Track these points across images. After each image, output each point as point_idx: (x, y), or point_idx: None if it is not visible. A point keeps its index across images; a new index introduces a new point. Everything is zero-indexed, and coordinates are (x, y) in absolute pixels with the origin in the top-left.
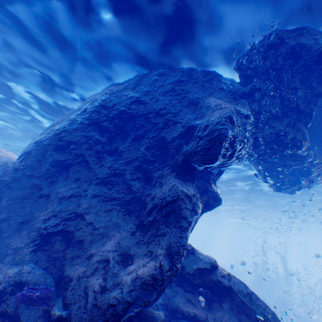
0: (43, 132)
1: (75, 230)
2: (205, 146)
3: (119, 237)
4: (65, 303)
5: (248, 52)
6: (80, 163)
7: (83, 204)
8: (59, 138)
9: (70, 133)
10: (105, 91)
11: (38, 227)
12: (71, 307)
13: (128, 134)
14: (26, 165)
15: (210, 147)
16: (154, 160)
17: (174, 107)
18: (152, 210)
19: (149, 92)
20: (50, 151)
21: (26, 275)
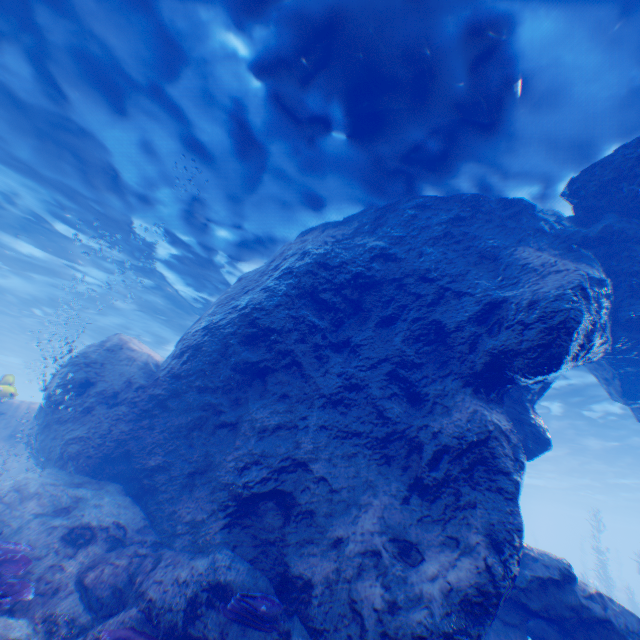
0: (213, 310)
1: (295, 490)
2: (536, 341)
3: (380, 507)
4: (312, 628)
5: (594, 167)
6: (285, 367)
7: (303, 442)
8: (248, 322)
9: (268, 312)
10: (321, 239)
11: (228, 482)
12: (329, 637)
13: (366, 314)
14: (192, 369)
15: (549, 342)
16: (421, 362)
17: (451, 266)
18: (438, 457)
19: (403, 238)
20: (232, 344)
21: (225, 573)
